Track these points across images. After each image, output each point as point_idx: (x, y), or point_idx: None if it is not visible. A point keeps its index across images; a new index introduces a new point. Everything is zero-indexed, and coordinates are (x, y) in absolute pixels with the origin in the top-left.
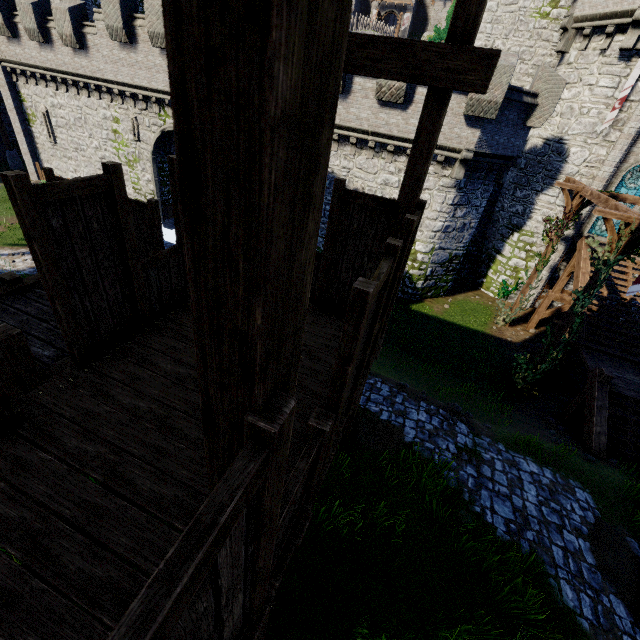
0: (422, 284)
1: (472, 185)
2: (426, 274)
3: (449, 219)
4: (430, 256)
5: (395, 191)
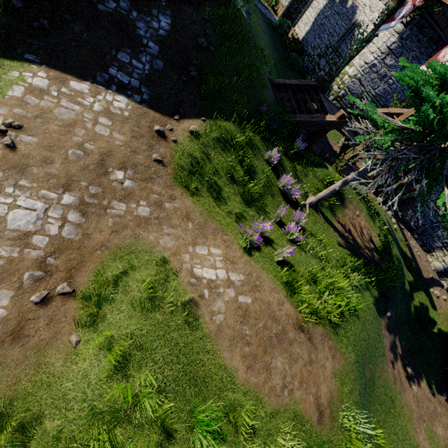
0: (332, 100)
1: (411, 43)
2: (339, 94)
3: (379, 59)
4: (350, 81)
5: (371, 27)
